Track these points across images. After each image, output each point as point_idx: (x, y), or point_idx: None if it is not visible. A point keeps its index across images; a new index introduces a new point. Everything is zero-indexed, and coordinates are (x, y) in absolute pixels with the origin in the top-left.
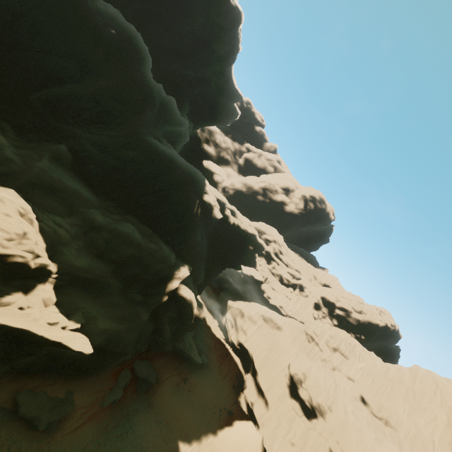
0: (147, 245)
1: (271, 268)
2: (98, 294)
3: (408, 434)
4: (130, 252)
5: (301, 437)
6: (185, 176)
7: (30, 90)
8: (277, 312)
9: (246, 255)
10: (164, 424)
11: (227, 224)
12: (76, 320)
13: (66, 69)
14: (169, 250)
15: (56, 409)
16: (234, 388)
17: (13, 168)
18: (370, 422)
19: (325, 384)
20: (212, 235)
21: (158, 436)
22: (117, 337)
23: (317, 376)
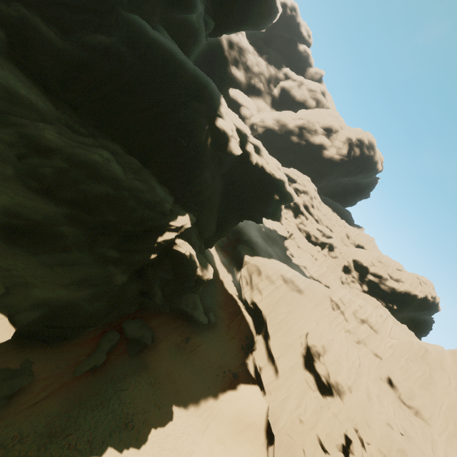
0: (129, 183)
1: (298, 223)
2: (40, 248)
3: (444, 431)
4: (99, 191)
5: (311, 415)
6: (190, 88)
7: None
8: (299, 272)
9: (269, 206)
10: (159, 386)
11: (247, 164)
12: None
13: None
14: (165, 192)
15: (6, 383)
16: (242, 349)
17: None
18: (396, 410)
19: (347, 361)
20: (228, 178)
21: (149, 400)
22: (71, 309)
23: (339, 352)
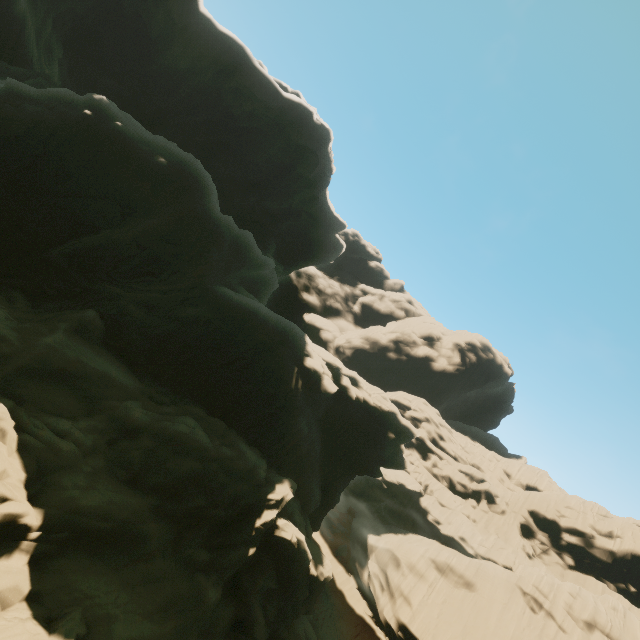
0: (217, 451)
1: (430, 466)
2: (122, 559)
3: None
4: (186, 468)
5: None
6: (274, 334)
7: (52, 245)
8: (457, 550)
9: (385, 449)
10: None
11: (346, 400)
12: (66, 630)
13: (102, 214)
14: (256, 455)
15: None
16: None
17: (2, 349)
18: None
19: None
20: (325, 421)
21: None
22: None
23: None
